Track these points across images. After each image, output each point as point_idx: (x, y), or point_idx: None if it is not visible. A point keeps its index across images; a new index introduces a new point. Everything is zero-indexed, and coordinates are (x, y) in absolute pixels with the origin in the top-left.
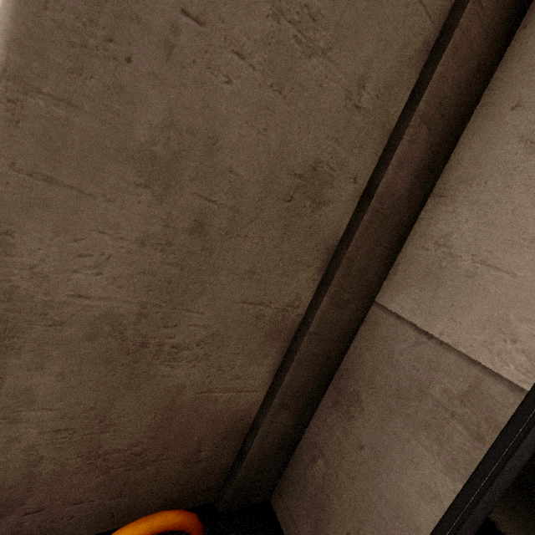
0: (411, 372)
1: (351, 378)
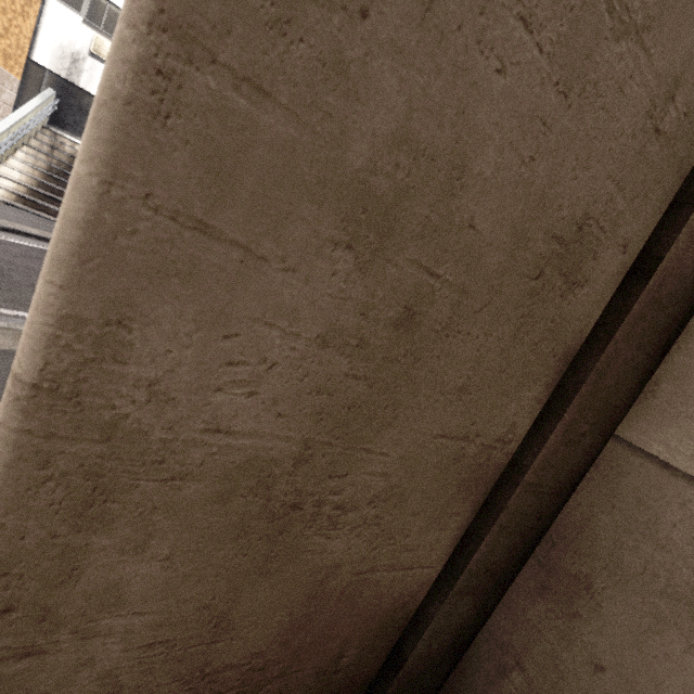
0: None
1: (573, 551)
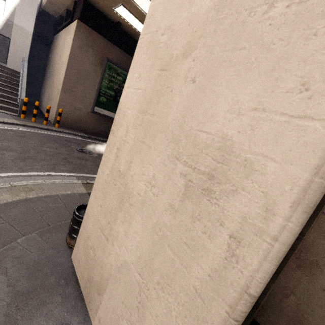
0: None
1: (309, 253)
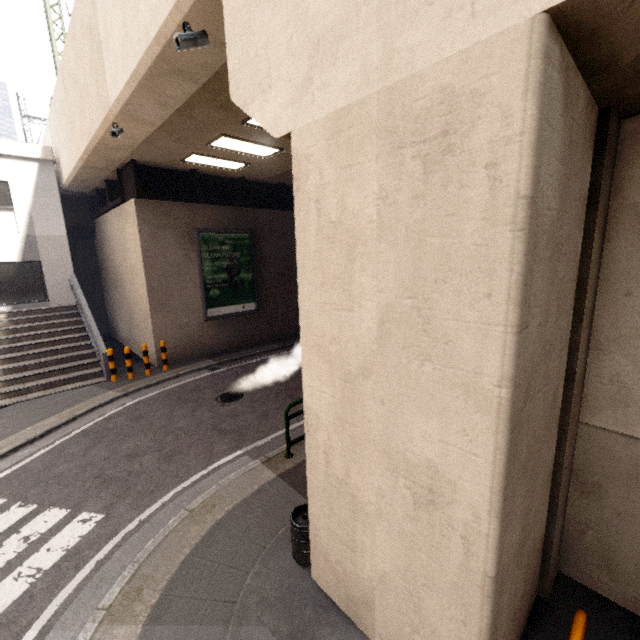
0: (632, 461)
1: (586, 474)
